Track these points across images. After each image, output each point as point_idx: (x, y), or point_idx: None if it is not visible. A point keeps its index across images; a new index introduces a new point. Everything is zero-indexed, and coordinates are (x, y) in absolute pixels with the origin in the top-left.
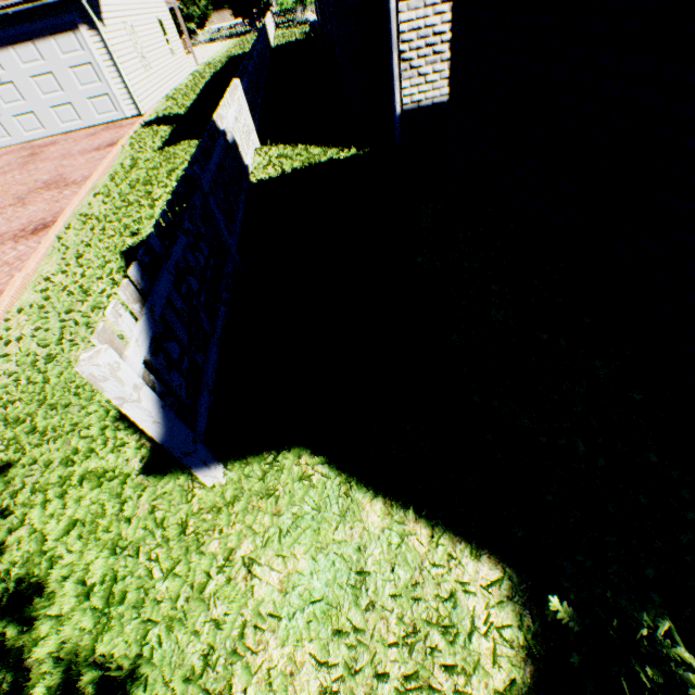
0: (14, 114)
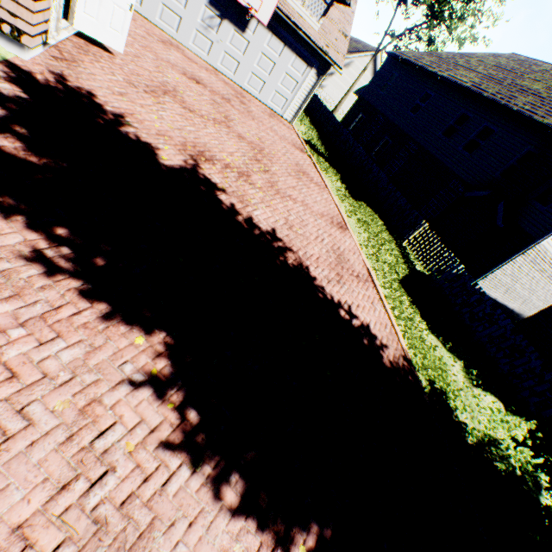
0: (227, 51)
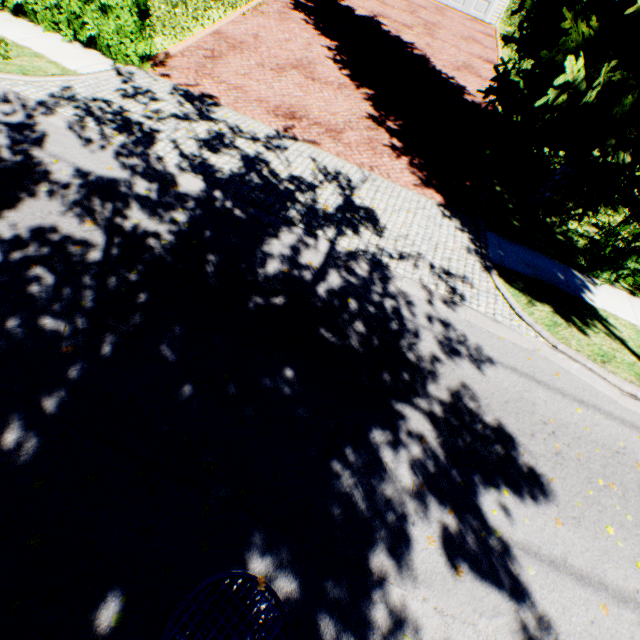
0: None
